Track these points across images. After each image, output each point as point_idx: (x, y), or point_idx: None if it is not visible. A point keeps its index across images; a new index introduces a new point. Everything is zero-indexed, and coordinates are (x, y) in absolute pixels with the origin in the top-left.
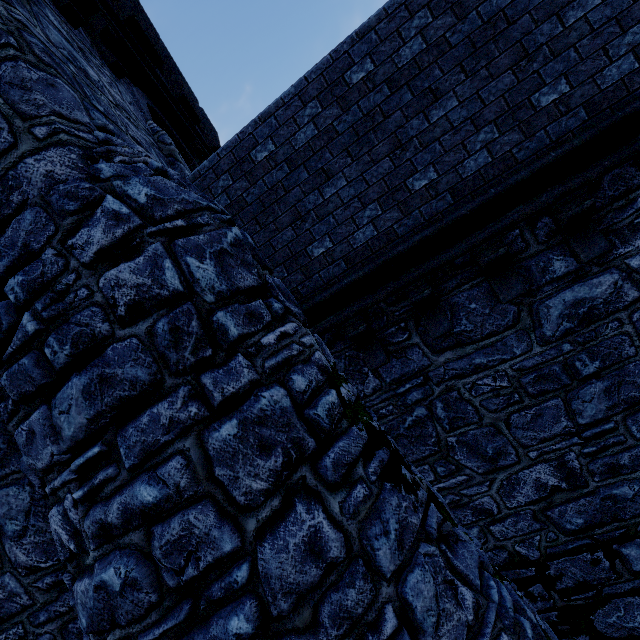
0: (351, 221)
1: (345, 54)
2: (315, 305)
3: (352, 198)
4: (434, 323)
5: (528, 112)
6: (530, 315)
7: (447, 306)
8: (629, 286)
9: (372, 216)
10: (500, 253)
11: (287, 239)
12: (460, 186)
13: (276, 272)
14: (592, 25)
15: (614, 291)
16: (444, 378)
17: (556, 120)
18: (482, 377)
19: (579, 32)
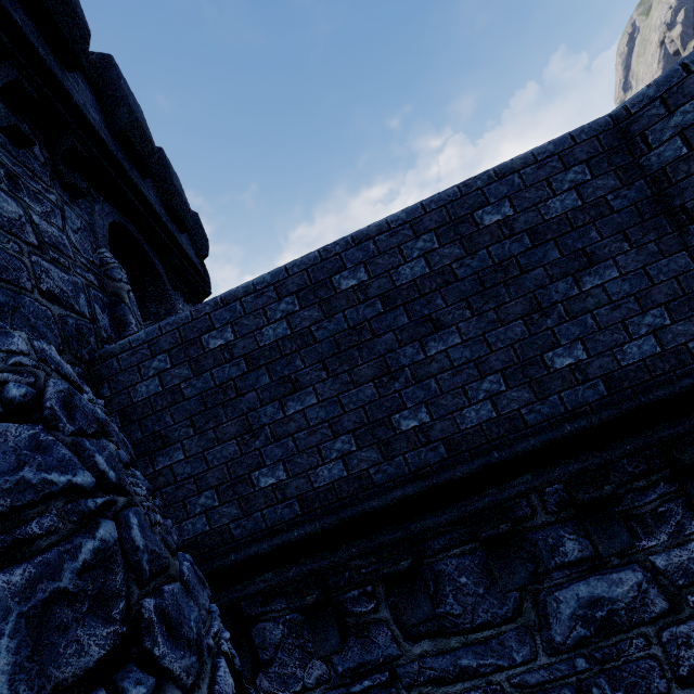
0: (316, 450)
1: (336, 255)
2: (248, 558)
3: (321, 421)
4: (411, 601)
5: (540, 370)
6: (535, 607)
7: (430, 573)
8: (656, 592)
9: (344, 450)
10: (501, 530)
11: (228, 455)
12: (457, 438)
13: (204, 497)
14: (610, 296)
15: (638, 595)
16: (418, 680)
17: (572, 387)
18: (469, 688)
19: (596, 299)
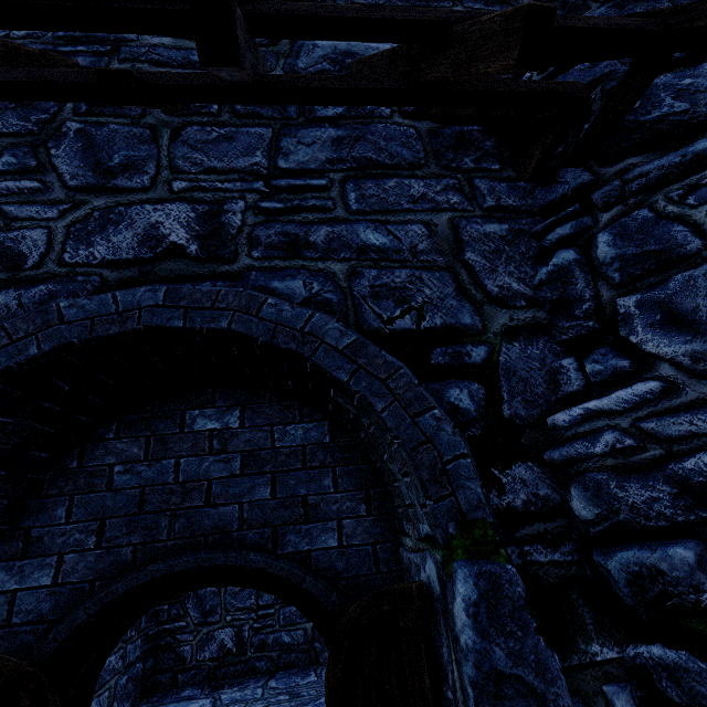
0: None
1: None
2: None
3: None
4: None
5: None
6: None
7: None
8: None
9: None
10: None
11: None
12: None
13: None
14: None
15: None
16: None
17: None
18: None
19: None
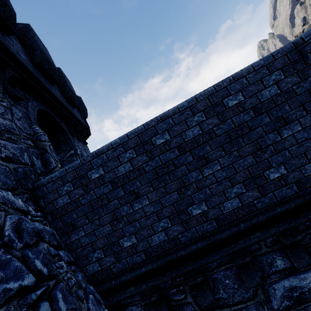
0: (150, 227)
1: (153, 127)
2: (121, 283)
3: (152, 213)
4: (202, 295)
5: (262, 180)
6: (263, 293)
7: (210, 279)
8: None
9: (164, 226)
10: (246, 260)
11: (106, 232)
12: (222, 217)
13: (96, 253)
14: (297, 140)
15: None
16: None
17: (279, 188)
18: None
19: (290, 142)
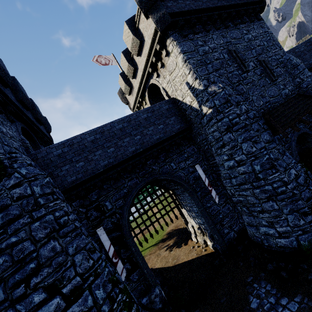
0: None
1: None
2: None
3: None
4: None
5: (306, 63)
6: None
7: None
8: None
9: None
10: None
11: None
12: None
13: None
14: (310, 56)
15: None
16: None
17: (309, 64)
18: None
19: (309, 56)
